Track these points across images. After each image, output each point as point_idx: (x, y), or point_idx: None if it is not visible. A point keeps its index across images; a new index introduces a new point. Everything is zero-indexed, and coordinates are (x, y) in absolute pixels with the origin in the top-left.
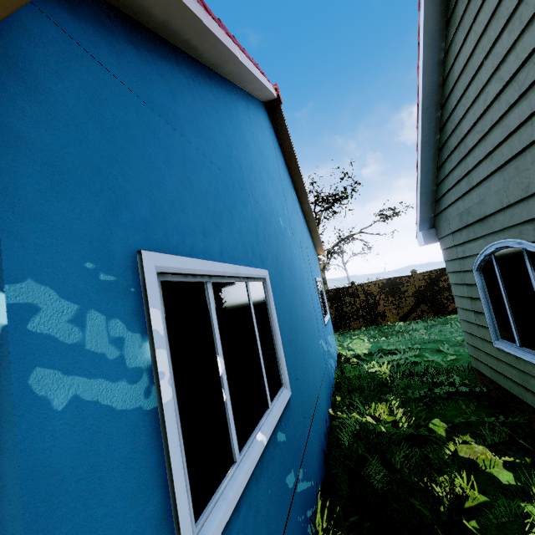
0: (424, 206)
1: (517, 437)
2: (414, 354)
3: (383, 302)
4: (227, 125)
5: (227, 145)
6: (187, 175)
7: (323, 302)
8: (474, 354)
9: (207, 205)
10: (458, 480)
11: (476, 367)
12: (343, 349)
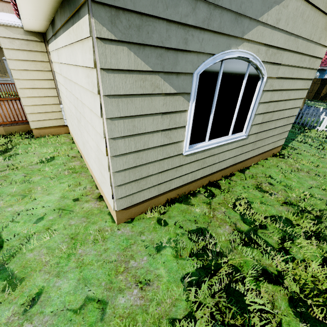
0: None
1: None
2: None
3: None
4: None
5: None
6: None
7: None
8: None
9: None
10: None
11: None
12: None
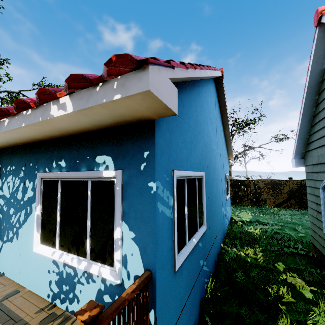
0: (299, 145)
1: (323, 281)
2: (278, 228)
3: (265, 193)
4: (197, 105)
5: (197, 116)
6: (184, 137)
7: (227, 187)
8: (313, 234)
9: (188, 147)
10: (281, 288)
11: (312, 242)
12: (234, 216)
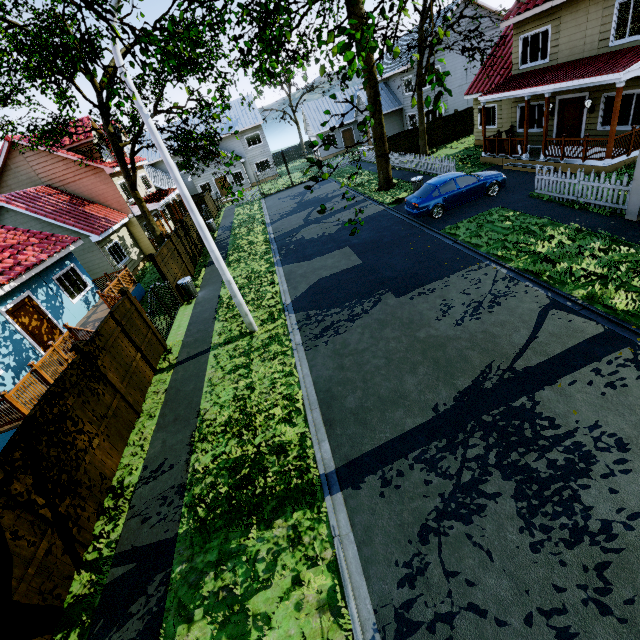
0: None
1: None
2: None
3: None
4: None
5: None
6: None
7: None
8: None
9: None
10: None
11: None
12: None
